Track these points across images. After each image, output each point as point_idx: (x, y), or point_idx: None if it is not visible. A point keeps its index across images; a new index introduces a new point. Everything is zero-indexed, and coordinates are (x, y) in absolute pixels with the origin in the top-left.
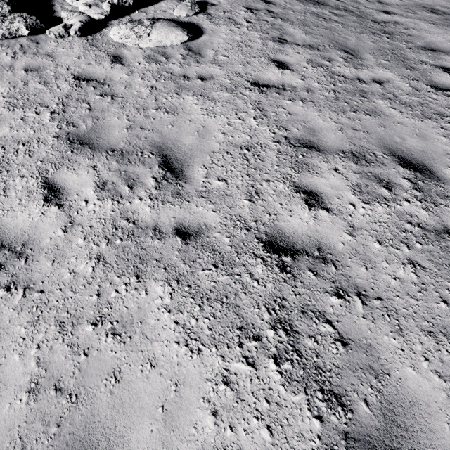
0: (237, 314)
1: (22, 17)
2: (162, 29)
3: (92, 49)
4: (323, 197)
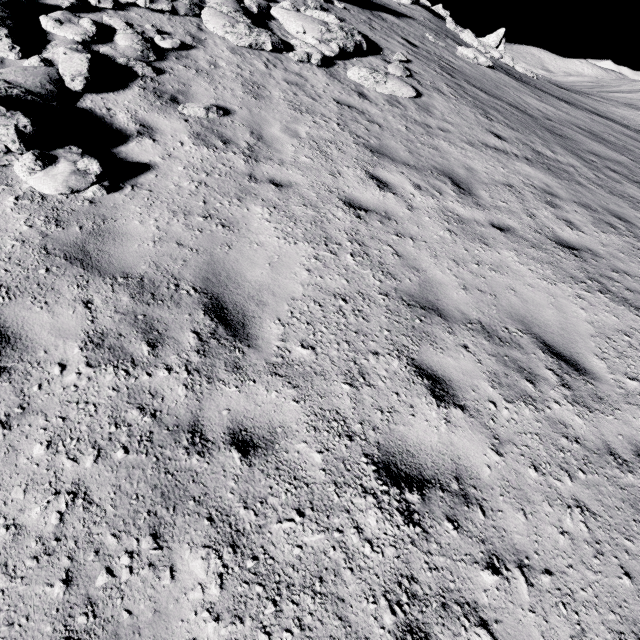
0: (564, 271)
1: (268, 34)
2: (395, 81)
3: (335, 81)
4: (576, 225)
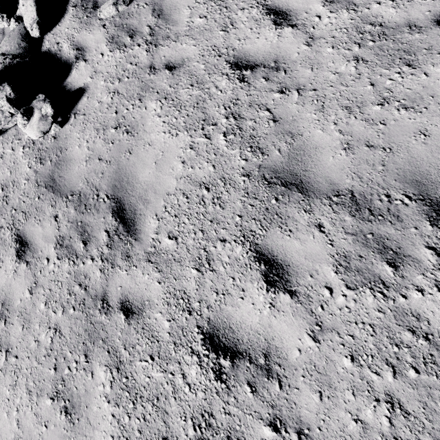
0: None
1: None
2: None
3: None
4: None
